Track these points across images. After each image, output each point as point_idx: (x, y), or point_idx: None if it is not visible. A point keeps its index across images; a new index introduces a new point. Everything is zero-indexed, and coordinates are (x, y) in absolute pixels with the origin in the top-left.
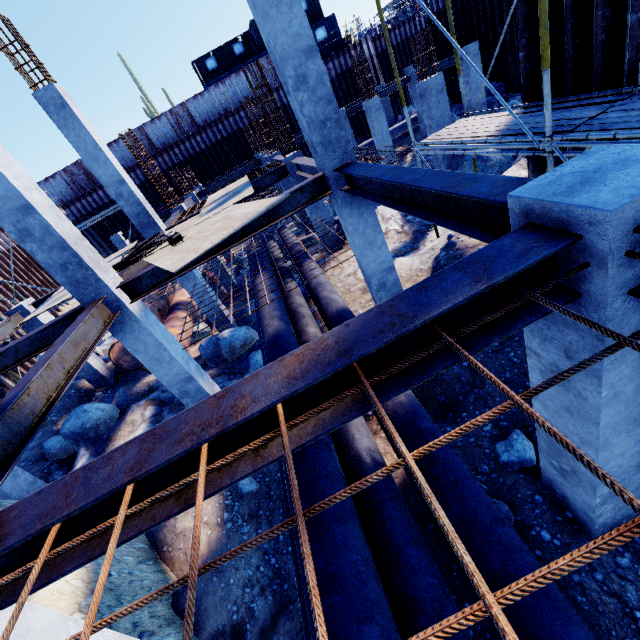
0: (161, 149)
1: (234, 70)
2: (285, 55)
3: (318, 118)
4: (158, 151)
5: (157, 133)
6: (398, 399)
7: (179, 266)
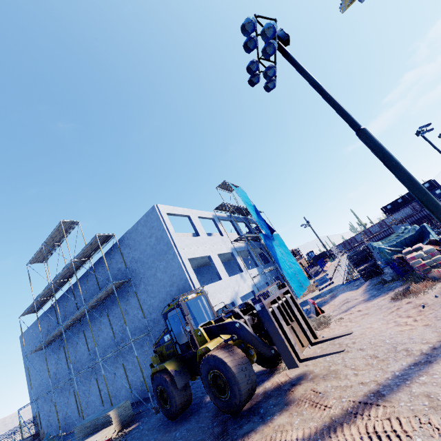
0: (374, 234)
1: (401, 208)
2: None
3: None
4: (373, 234)
5: (373, 229)
6: None
7: None
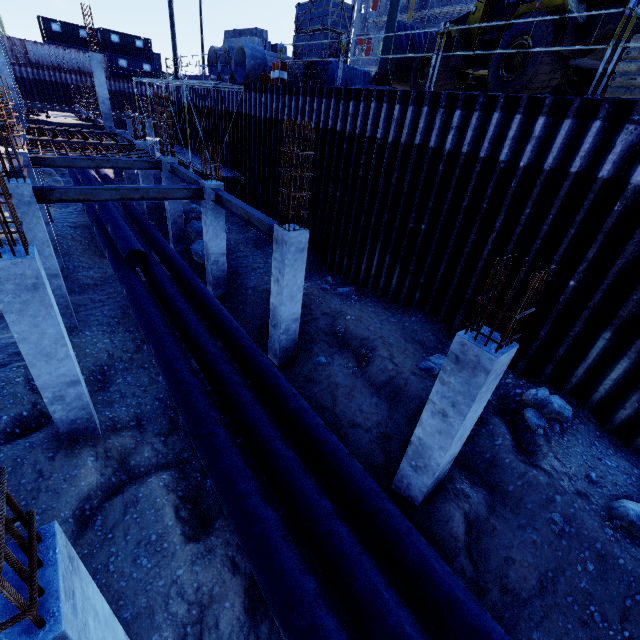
0: None
1: (76, 47)
2: (101, 96)
3: (106, 112)
4: None
5: None
6: (106, 173)
7: (57, 122)
